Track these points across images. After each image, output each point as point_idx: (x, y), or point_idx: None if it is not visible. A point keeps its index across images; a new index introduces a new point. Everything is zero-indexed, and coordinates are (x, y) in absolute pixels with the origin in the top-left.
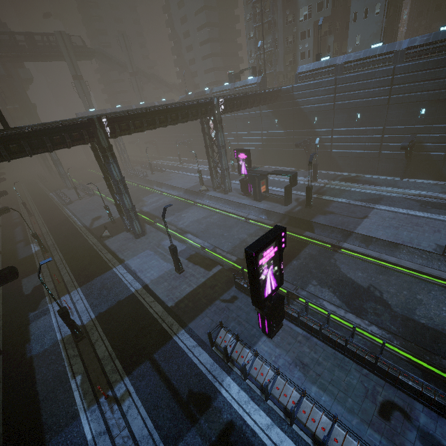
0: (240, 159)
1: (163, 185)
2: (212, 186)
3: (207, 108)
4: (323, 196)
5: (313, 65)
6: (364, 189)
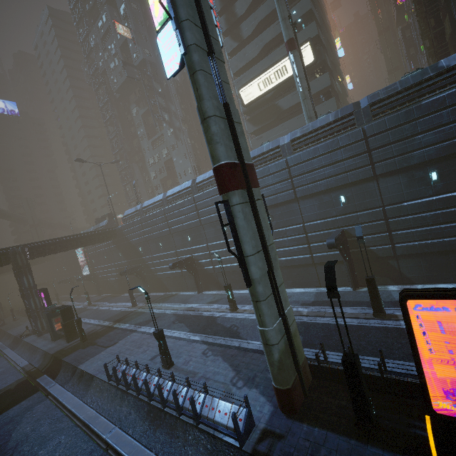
0: (43, 298)
1: (6, 333)
2: (32, 329)
3: (1, 257)
4: (117, 323)
5: (130, 211)
6: (159, 309)
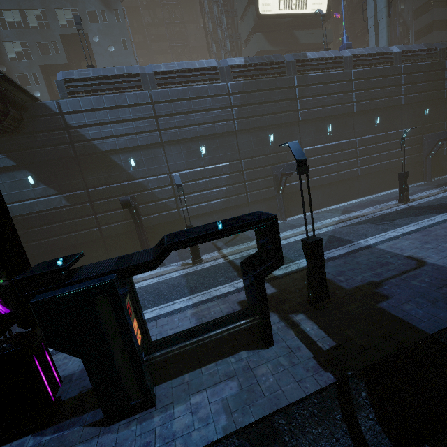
0: None
1: None
2: None
3: None
4: None
5: (95, 71)
6: (287, 239)
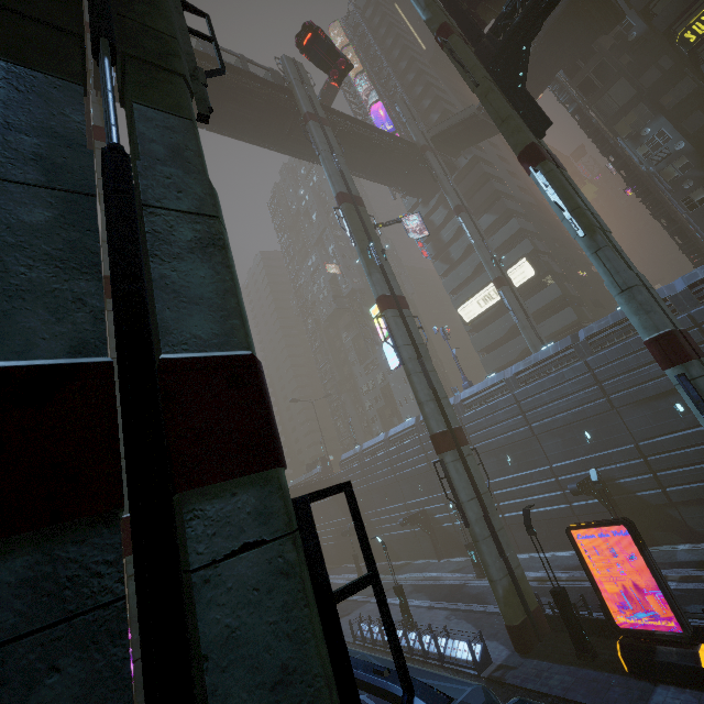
0: None
1: None
2: None
3: None
4: None
5: (348, 454)
6: (391, 580)
